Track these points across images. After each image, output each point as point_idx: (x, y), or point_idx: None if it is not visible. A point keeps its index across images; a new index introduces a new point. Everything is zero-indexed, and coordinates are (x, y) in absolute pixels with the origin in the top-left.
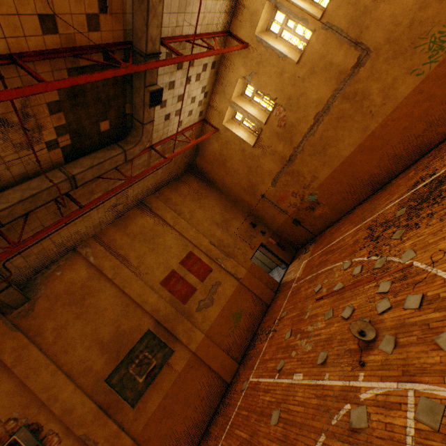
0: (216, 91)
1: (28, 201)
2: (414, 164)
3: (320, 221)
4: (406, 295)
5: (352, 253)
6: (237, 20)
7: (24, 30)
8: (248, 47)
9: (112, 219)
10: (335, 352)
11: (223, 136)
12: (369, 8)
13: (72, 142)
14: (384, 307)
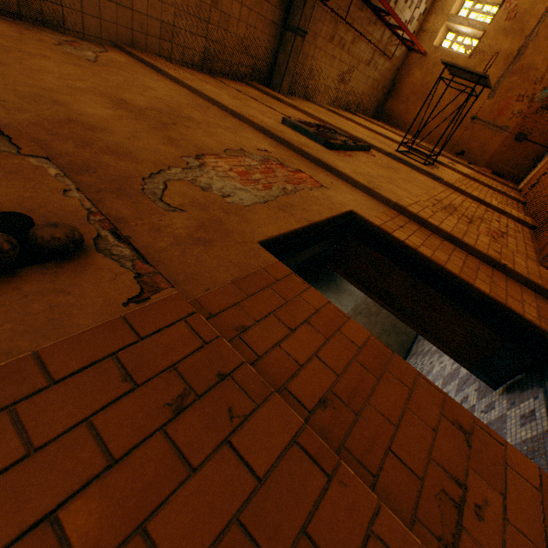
0: (432, 11)
1: None
2: None
3: None
4: None
5: None
6: None
7: None
8: None
9: (330, 101)
10: None
11: (430, 60)
12: None
13: None
14: None
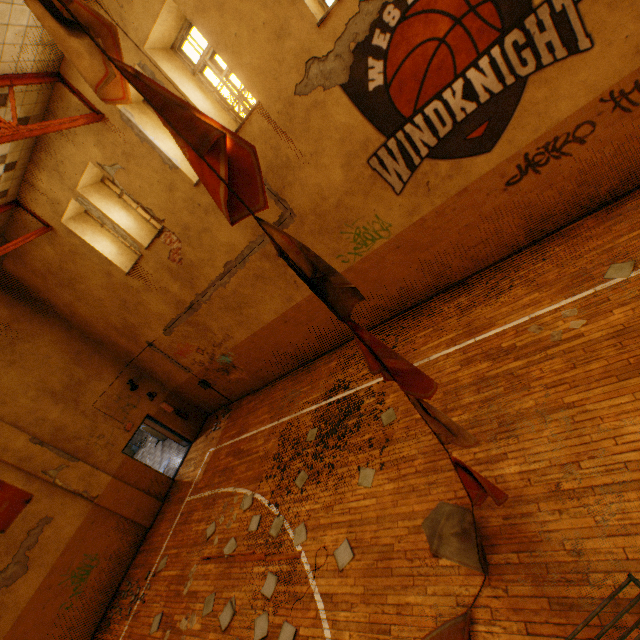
0: (40, 163)
1: None
2: (339, 349)
3: (238, 386)
4: (283, 622)
5: (259, 478)
6: None
7: None
8: (105, 121)
9: None
10: None
11: (65, 242)
12: (293, 162)
13: None
14: (261, 631)
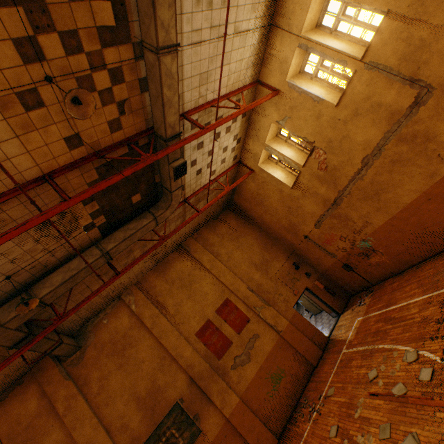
0: (249, 135)
1: (69, 282)
2: None
3: (377, 269)
4: None
5: (420, 339)
6: (267, 69)
7: (53, 153)
8: (279, 93)
9: (153, 265)
10: None
11: (259, 177)
12: (427, 40)
13: (107, 219)
14: None
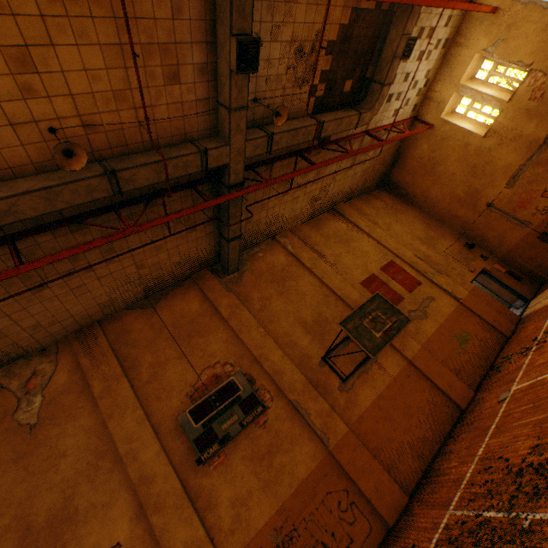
0: (438, 78)
1: (291, 134)
2: None
3: None
4: None
5: None
6: None
7: None
8: (496, 12)
9: (306, 218)
10: None
11: (438, 133)
12: None
13: (322, 95)
14: None
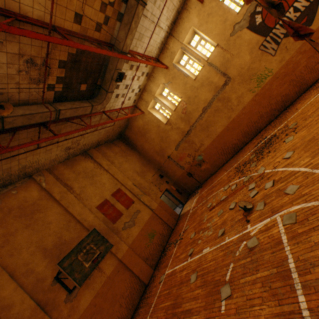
0: (146, 90)
1: (27, 117)
2: (255, 137)
3: (204, 173)
4: (265, 183)
5: (229, 181)
6: (163, 54)
7: (65, 16)
8: (168, 68)
9: (63, 159)
10: (229, 225)
11: (146, 117)
12: (230, 59)
13: (62, 90)
14: (254, 193)
